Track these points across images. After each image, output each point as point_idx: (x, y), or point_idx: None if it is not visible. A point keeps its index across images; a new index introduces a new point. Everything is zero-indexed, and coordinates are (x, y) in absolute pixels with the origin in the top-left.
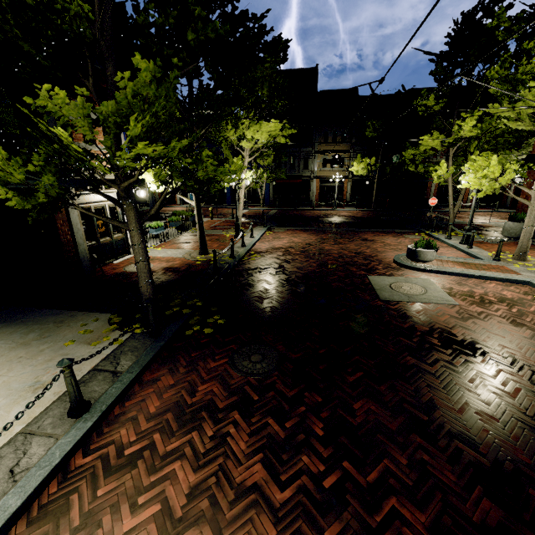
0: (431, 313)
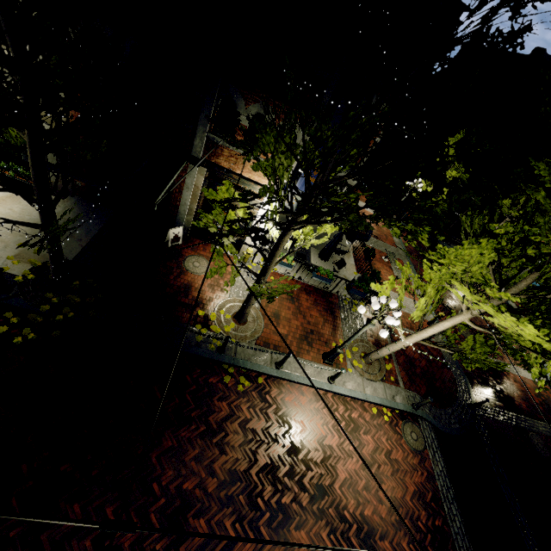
0: None
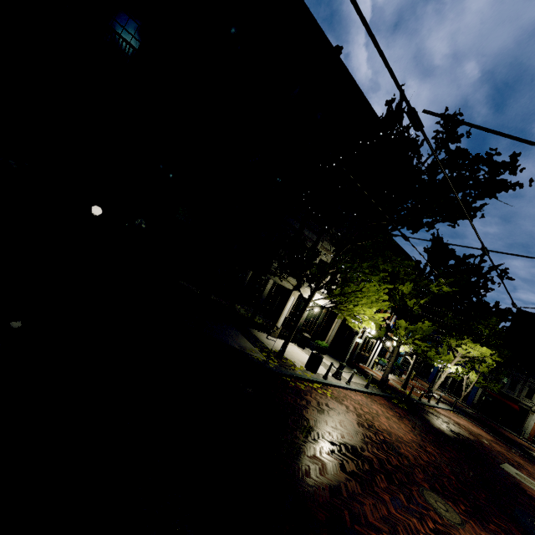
0: (526, 486)
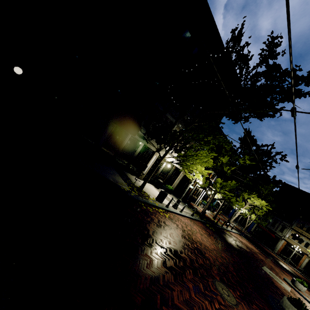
0: (274, 280)
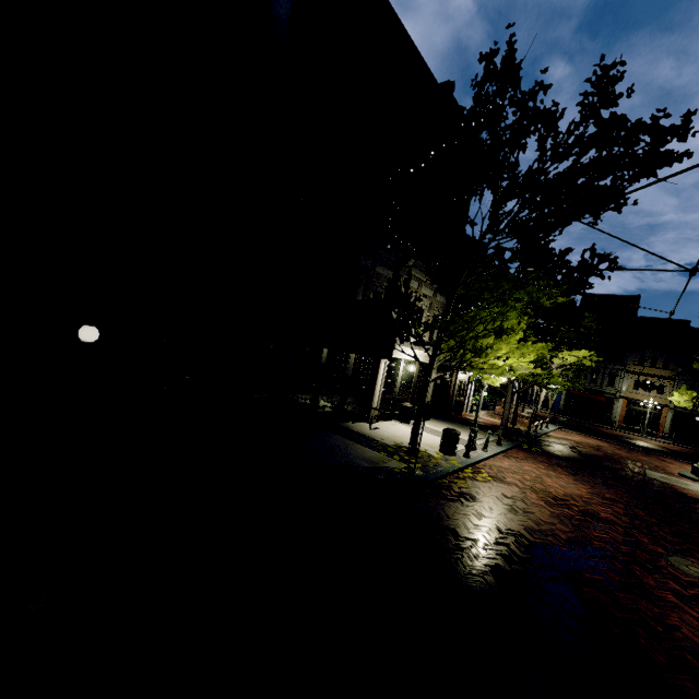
0: (680, 489)
